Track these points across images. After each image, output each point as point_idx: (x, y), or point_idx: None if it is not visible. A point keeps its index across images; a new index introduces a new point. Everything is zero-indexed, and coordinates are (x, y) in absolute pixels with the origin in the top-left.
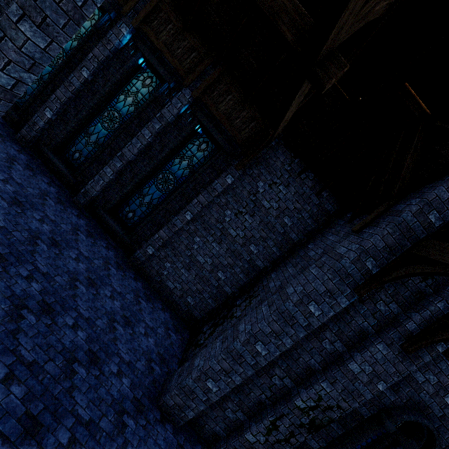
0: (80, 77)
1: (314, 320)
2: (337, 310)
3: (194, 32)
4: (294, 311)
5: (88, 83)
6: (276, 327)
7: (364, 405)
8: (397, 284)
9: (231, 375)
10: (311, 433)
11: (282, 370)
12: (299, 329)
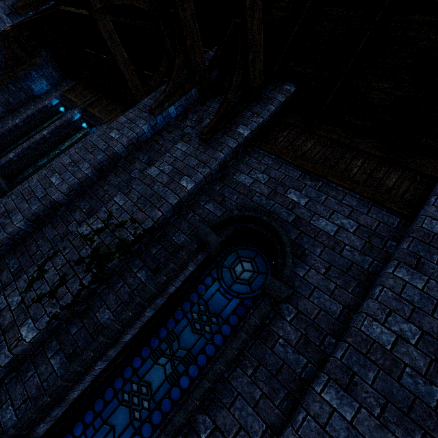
0: (41, 135)
1: (114, 142)
2: (135, 130)
3: (115, 103)
4: (96, 141)
5: (47, 139)
6: (77, 157)
7: (183, 231)
8: (200, 113)
9: (12, 215)
10: (92, 270)
11: (83, 213)
12: (99, 153)
